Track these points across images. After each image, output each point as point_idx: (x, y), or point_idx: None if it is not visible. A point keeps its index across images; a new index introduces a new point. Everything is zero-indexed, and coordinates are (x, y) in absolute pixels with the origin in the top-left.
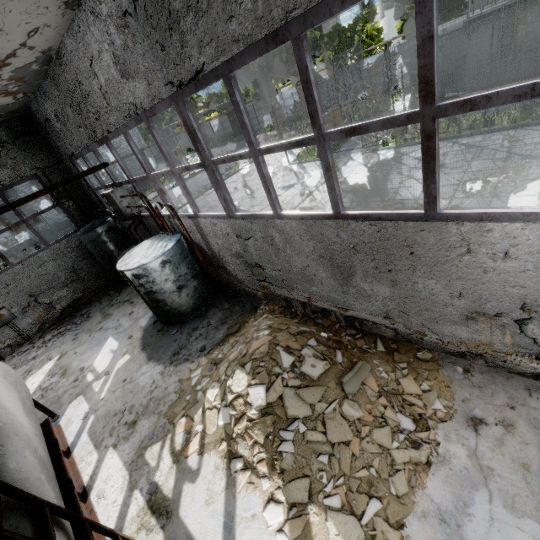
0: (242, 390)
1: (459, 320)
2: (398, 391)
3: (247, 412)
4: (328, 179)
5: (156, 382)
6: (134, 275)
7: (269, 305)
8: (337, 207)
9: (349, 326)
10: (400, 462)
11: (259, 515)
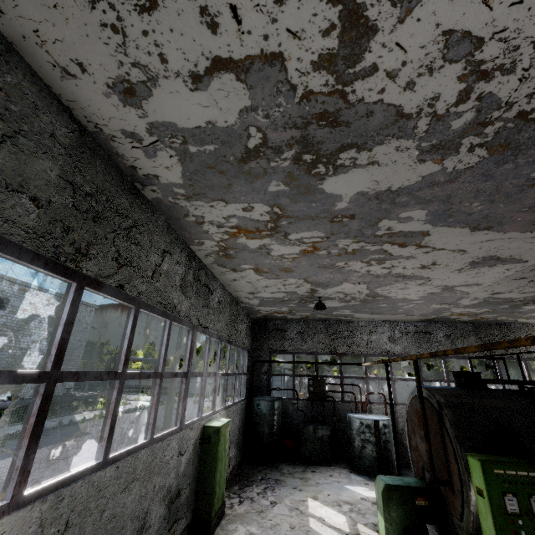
0: None
1: None
2: None
3: None
4: None
5: None
6: (384, 424)
7: None
8: None
9: None
10: None
11: None
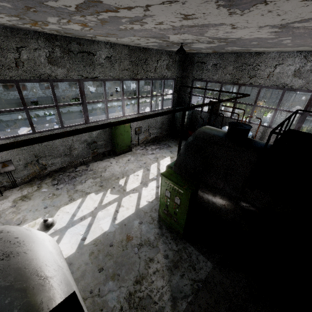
0: None
1: None
2: None
3: None
4: None
5: None
6: None
7: None
8: None
9: None
10: None
11: None
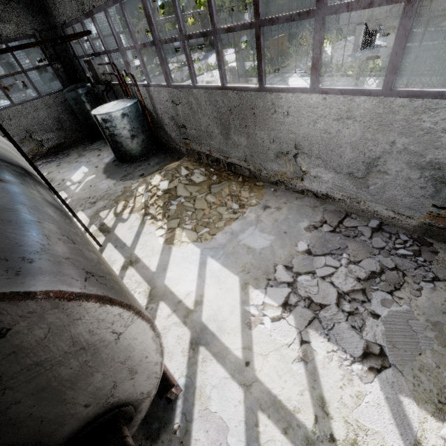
0: (157, 183)
1: (274, 158)
2: (238, 195)
3: (157, 192)
4: (218, 61)
5: (110, 187)
6: (103, 119)
7: (189, 157)
8: (222, 81)
9: (229, 170)
10: (225, 218)
11: (153, 232)
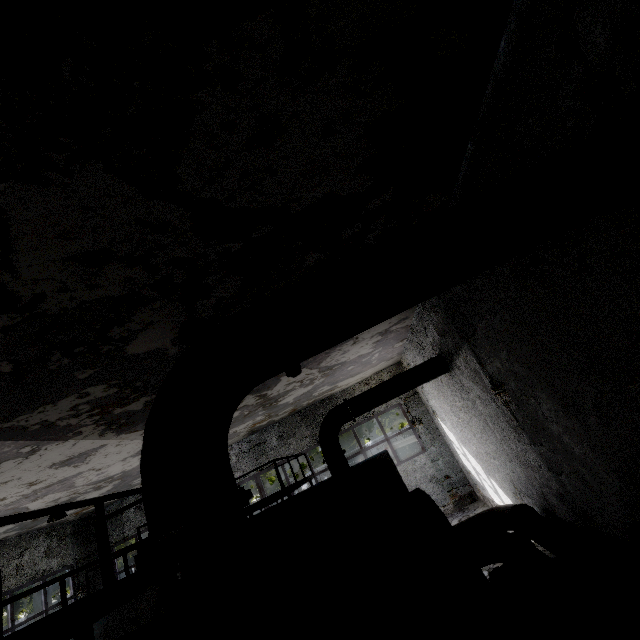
0: None
1: None
2: None
3: None
4: None
5: None
6: None
7: None
8: None
9: None
10: None
11: None
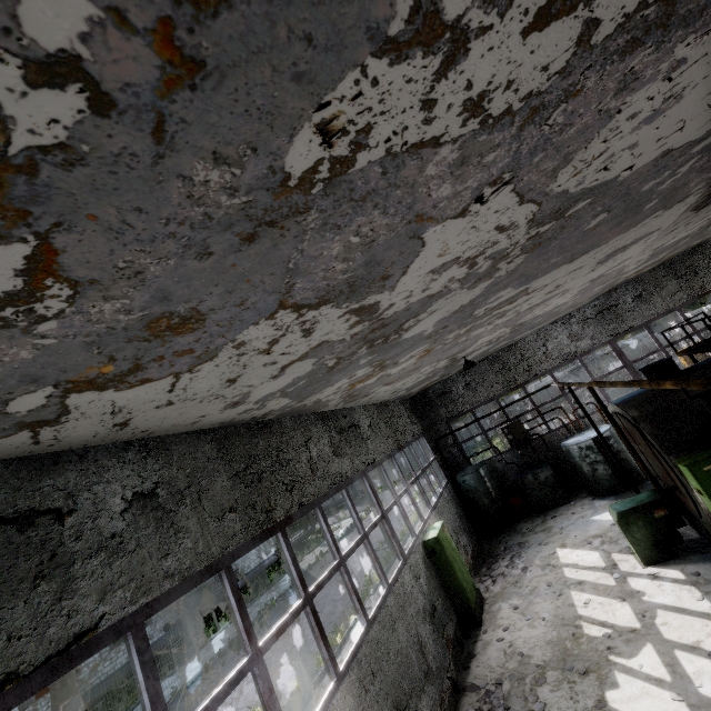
0: None
1: None
2: None
3: None
4: None
5: None
6: (606, 437)
7: None
8: None
9: None
10: None
11: None
